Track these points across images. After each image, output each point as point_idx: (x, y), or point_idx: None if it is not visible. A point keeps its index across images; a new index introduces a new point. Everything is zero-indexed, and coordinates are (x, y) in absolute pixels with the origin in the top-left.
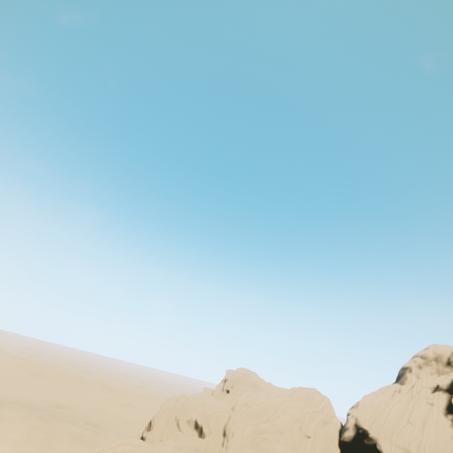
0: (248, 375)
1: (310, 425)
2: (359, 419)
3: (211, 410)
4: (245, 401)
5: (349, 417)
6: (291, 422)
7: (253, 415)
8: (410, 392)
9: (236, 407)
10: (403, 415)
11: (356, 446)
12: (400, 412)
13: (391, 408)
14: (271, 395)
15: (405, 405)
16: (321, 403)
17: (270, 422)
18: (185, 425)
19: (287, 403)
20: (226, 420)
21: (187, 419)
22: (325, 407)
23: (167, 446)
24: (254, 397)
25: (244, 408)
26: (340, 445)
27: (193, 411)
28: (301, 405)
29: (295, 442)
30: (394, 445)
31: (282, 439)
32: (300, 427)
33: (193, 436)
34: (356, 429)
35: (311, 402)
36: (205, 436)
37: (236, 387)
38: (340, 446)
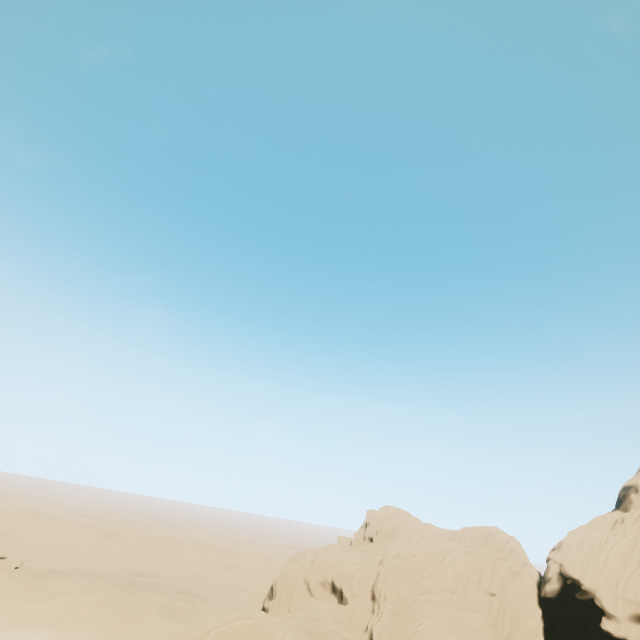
0: (398, 515)
1: (493, 577)
2: (564, 565)
3: (352, 566)
4: (396, 551)
5: (549, 564)
6: (465, 575)
7: (410, 570)
8: (639, 521)
9: (386, 560)
10: (631, 556)
11: (564, 603)
12: (627, 551)
13: (612, 547)
14: (433, 540)
15: (633, 540)
16: (507, 547)
17: (436, 578)
18: (319, 588)
19: (457, 549)
20: (374, 579)
21: (320, 580)
22: (513, 551)
23: (298, 617)
24: (409, 545)
25: (397, 561)
26: (541, 603)
27: (327, 570)
28: (478, 552)
29: (474, 602)
30: (621, 599)
31: (456, 600)
32: (479, 582)
33: (331, 603)
34: (562, 579)
35: (491, 546)
36: (347, 602)
37: (383, 533)
38: (541, 604)
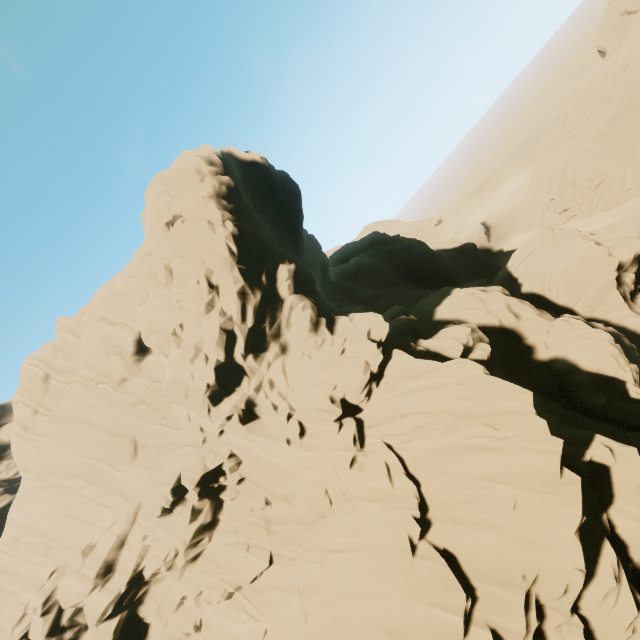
0: None
1: None
2: None
3: None
4: None
5: None
6: None
7: None
8: None
9: None
10: None
11: None
12: None
13: None
14: None
15: None
16: None
17: None
18: (638, 2)
19: None
20: None
21: None
22: None
23: (628, 38)
24: None
25: None
26: None
27: None
28: None
29: None
30: None
31: None
32: None
33: None
34: None
35: None
36: None
37: None
38: None
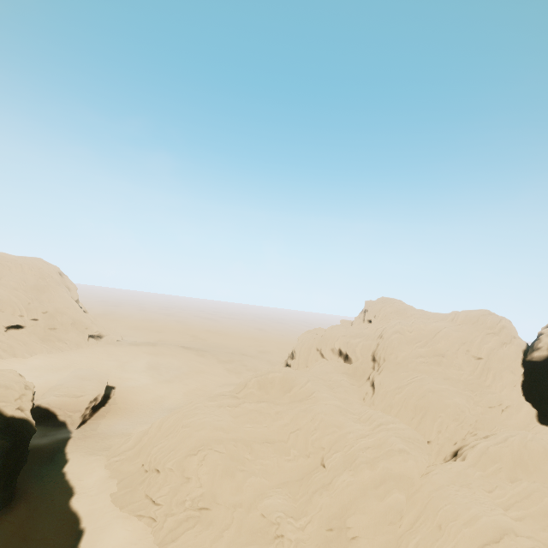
0: (393, 304)
1: (482, 347)
2: None
3: (355, 339)
4: (395, 329)
5: (542, 337)
6: (455, 345)
7: (406, 342)
8: None
9: (385, 335)
10: None
11: None
12: None
13: None
14: (427, 321)
15: None
16: (498, 325)
17: (429, 347)
18: (329, 353)
19: (449, 327)
20: (374, 348)
21: (329, 348)
22: (504, 328)
23: (314, 371)
24: (405, 324)
25: (395, 336)
26: (524, 365)
27: (335, 342)
28: (469, 329)
29: (461, 363)
30: None
31: (445, 362)
32: (467, 350)
33: (339, 362)
34: None
35: (482, 324)
36: (352, 362)
37: (380, 317)
38: (524, 365)
